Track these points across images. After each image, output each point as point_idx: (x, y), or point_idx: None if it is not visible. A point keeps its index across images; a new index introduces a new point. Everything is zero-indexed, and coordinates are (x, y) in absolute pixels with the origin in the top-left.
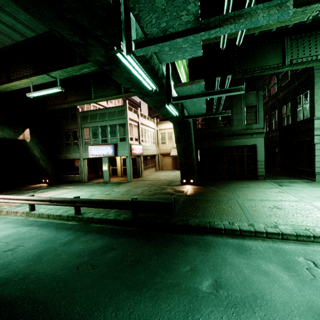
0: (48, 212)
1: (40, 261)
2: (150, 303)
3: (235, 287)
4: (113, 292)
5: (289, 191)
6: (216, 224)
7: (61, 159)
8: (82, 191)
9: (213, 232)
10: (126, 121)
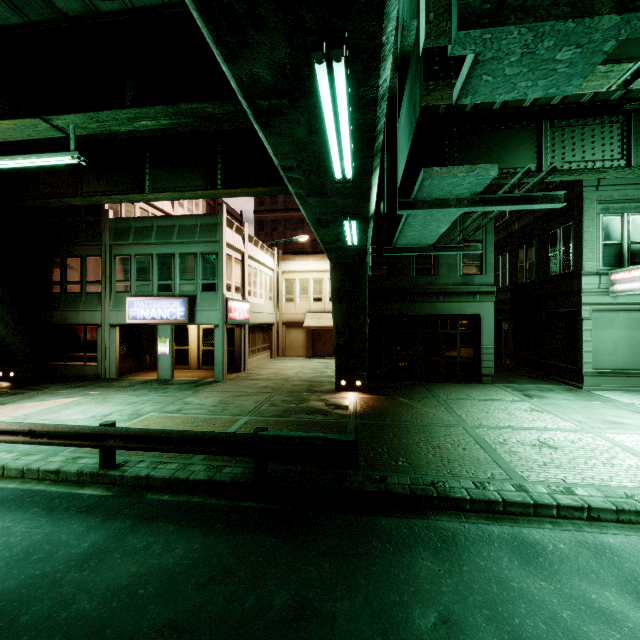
0: (21, 463)
1: (11, 628)
2: None
3: None
4: None
5: (549, 409)
6: (449, 487)
7: (53, 324)
8: (107, 402)
9: (446, 507)
10: (219, 249)
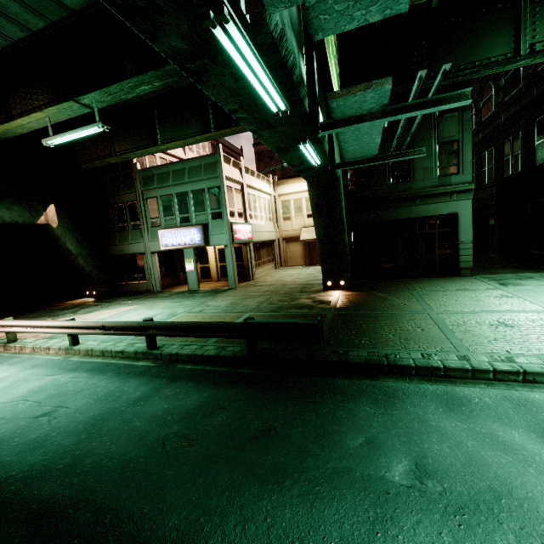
0: (101, 347)
1: (98, 433)
2: (302, 507)
3: (455, 474)
4: (233, 487)
5: (521, 294)
6: (399, 358)
7: (114, 255)
8: (154, 308)
9: (395, 372)
10: (221, 183)
